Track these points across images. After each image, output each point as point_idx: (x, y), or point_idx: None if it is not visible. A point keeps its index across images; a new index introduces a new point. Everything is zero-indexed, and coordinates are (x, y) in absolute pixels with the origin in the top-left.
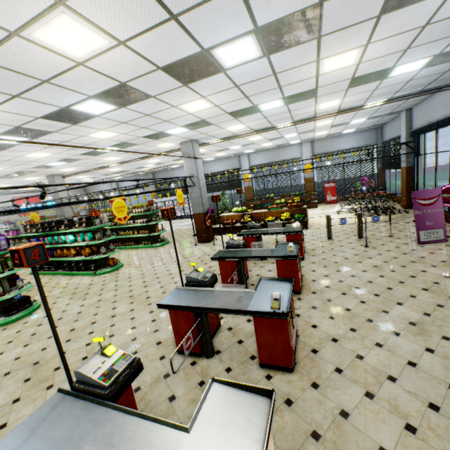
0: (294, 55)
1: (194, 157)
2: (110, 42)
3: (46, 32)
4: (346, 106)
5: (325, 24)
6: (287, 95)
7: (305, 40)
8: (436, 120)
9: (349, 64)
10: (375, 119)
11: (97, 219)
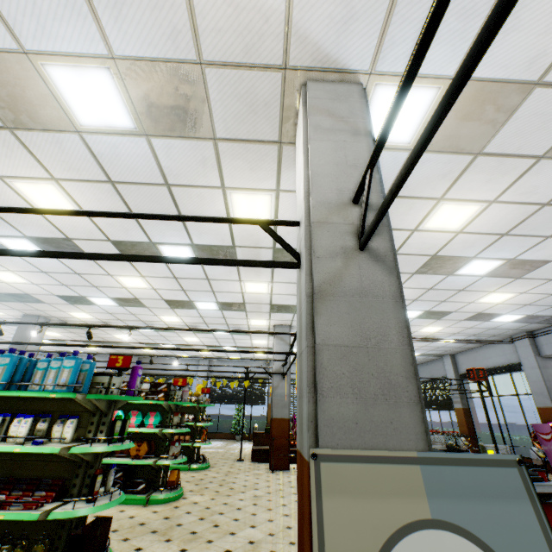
0: (492, 282)
1: (289, 343)
2: (456, 228)
3: (451, 207)
4: (434, 336)
5: (531, 272)
6: (431, 310)
7: (511, 276)
8: (491, 367)
9: (495, 302)
10: (421, 356)
11: (180, 391)
